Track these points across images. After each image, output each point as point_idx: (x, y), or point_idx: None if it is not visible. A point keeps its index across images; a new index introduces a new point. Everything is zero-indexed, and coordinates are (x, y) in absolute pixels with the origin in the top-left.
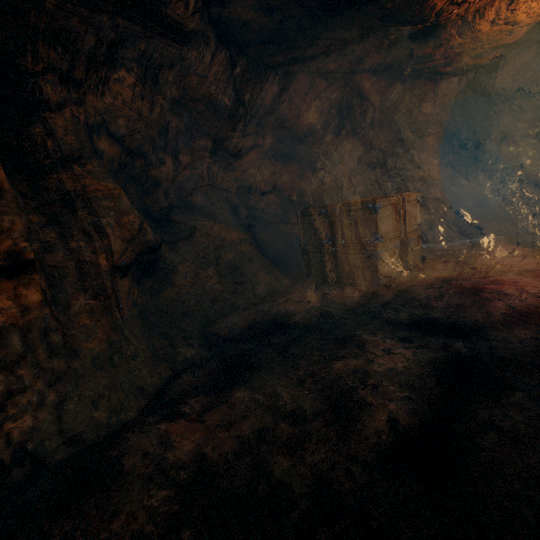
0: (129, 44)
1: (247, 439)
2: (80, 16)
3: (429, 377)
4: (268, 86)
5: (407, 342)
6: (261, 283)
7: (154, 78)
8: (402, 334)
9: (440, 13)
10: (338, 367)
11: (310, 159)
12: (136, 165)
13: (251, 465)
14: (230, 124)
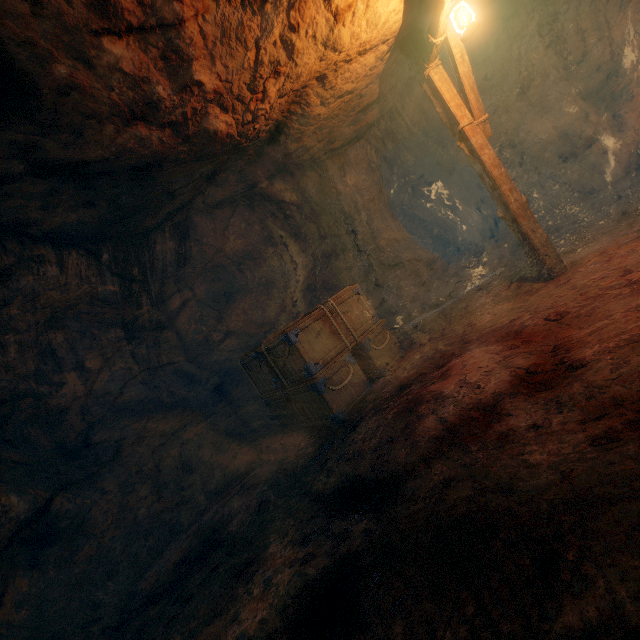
0: None
1: None
2: None
3: (284, 632)
4: (161, 246)
5: (304, 547)
6: (215, 472)
7: None
8: (314, 525)
9: (244, 134)
10: None
11: (261, 281)
12: (24, 407)
13: None
14: (132, 304)
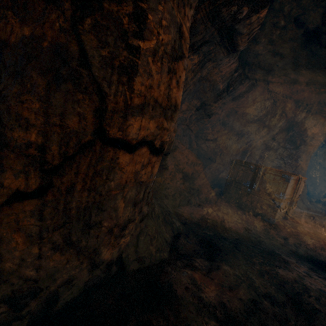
0: (208, 44)
1: (246, 303)
2: (205, 25)
3: None
4: (241, 87)
5: (315, 272)
6: (203, 192)
7: (203, 64)
8: (307, 264)
9: None
10: (282, 273)
11: (238, 131)
12: None
13: (258, 324)
14: (215, 98)
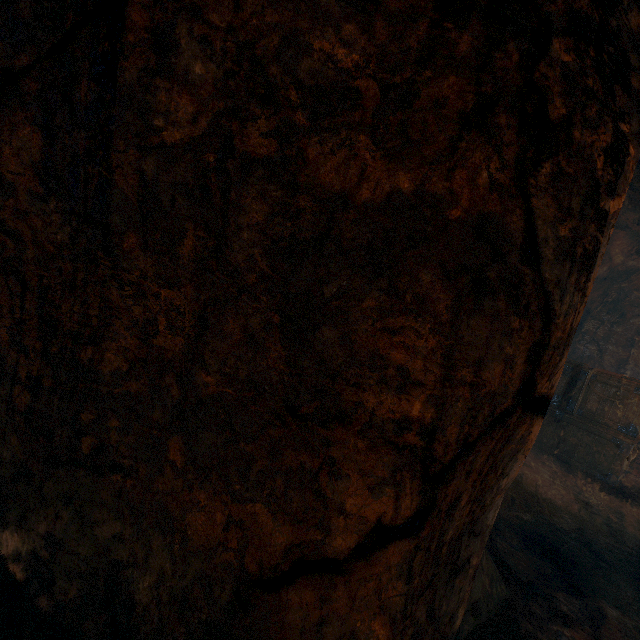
0: None
1: None
2: None
3: None
4: None
5: None
6: None
7: None
8: None
9: None
10: None
11: None
12: None
13: None
14: None
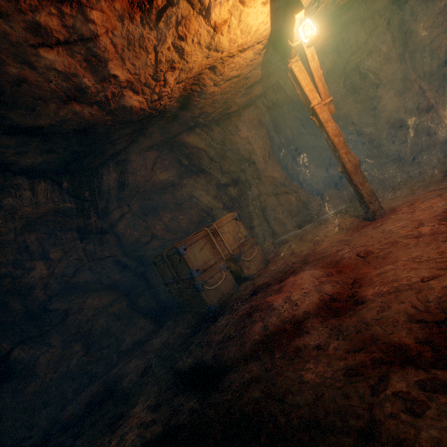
0: None
1: None
2: None
3: None
4: (106, 177)
5: (153, 413)
6: (127, 338)
7: None
8: (166, 395)
9: (153, 108)
10: None
11: (178, 201)
12: (5, 284)
13: None
14: (84, 216)
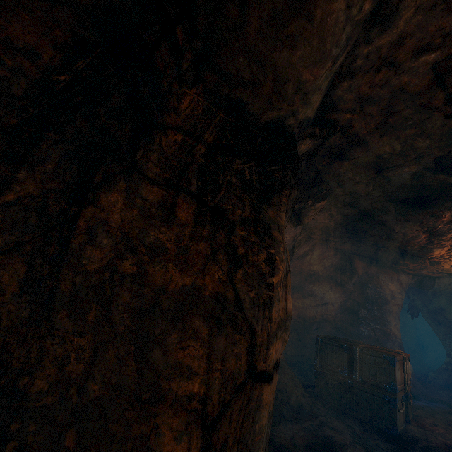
0: None
1: None
2: None
3: None
4: (305, 246)
5: None
6: (292, 394)
7: None
8: None
9: (433, 258)
10: None
11: (309, 292)
12: None
13: None
14: None
